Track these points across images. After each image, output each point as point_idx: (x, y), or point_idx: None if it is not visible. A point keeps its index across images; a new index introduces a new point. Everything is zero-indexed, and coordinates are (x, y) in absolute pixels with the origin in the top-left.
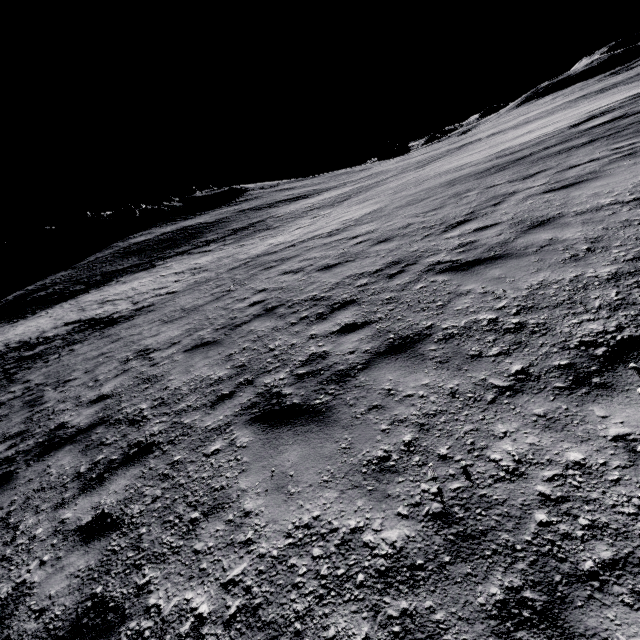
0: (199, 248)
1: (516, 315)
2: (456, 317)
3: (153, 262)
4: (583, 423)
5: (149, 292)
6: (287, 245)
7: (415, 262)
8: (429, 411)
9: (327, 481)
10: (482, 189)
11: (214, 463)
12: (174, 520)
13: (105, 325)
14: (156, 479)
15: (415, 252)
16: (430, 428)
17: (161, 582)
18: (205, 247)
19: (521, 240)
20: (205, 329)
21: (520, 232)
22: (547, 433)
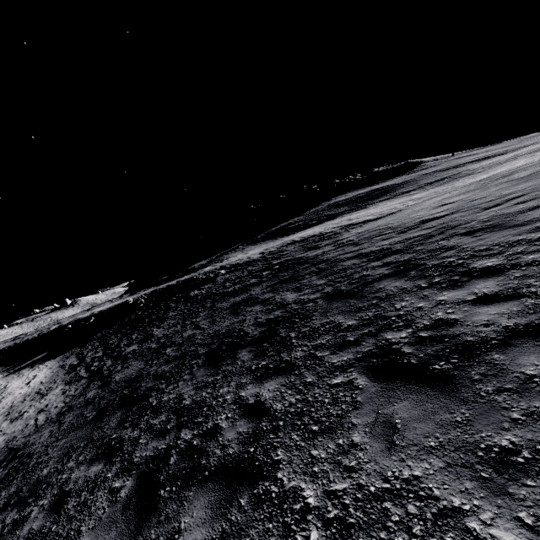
0: (400, 195)
1: None
2: None
3: (362, 207)
4: None
5: (384, 211)
6: (519, 166)
7: None
8: None
9: None
10: None
11: None
12: None
13: (371, 220)
14: None
15: None
16: None
17: None
18: (406, 194)
19: None
20: (495, 187)
21: None
22: None
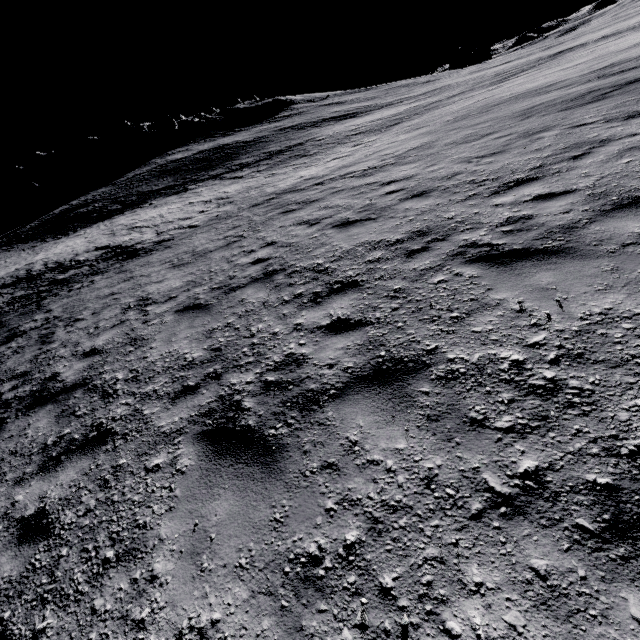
0: (232, 173)
1: (553, 364)
2: (470, 344)
3: (186, 185)
4: (604, 621)
5: (174, 222)
6: (316, 182)
7: (445, 237)
8: (390, 500)
9: (243, 567)
10: (564, 128)
11: (149, 485)
12: (91, 551)
13: (127, 256)
14: (96, 483)
15: (449, 221)
16: (383, 531)
17: (53, 637)
18: (238, 172)
19: (596, 227)
20: (203, 286)
21: (598, 212)
22: (541, 615)
